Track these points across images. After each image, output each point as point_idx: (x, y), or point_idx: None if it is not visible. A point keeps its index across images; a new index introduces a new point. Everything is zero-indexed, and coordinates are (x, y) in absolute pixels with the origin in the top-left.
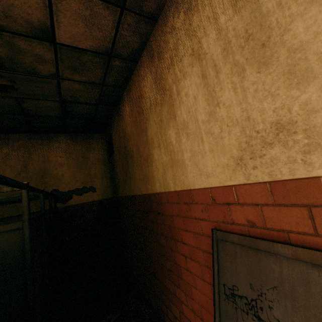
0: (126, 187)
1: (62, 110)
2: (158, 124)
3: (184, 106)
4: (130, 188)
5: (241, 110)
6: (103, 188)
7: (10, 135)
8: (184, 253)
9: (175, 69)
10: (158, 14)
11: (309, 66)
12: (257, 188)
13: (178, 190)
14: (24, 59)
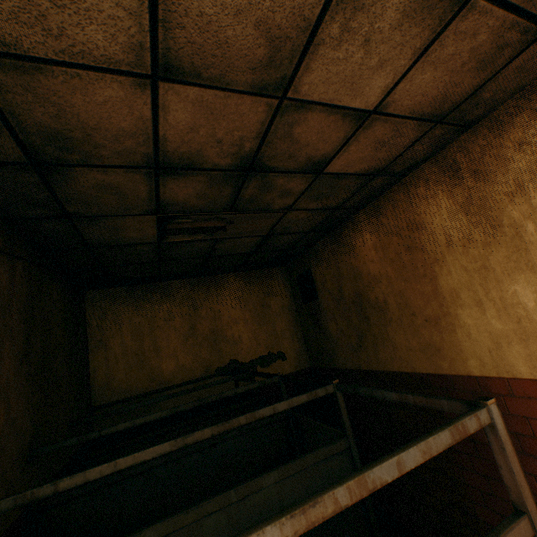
0: (360, 356)
1: (258, 245)
2: (476, 272)
3: None
4: (373, 359)
5: None
6: (296, 353)
7: (169, 282)
8: None
9: (531, 199)
10: (480, 119)
11: None
12: None
13: None
14: (268, 196)
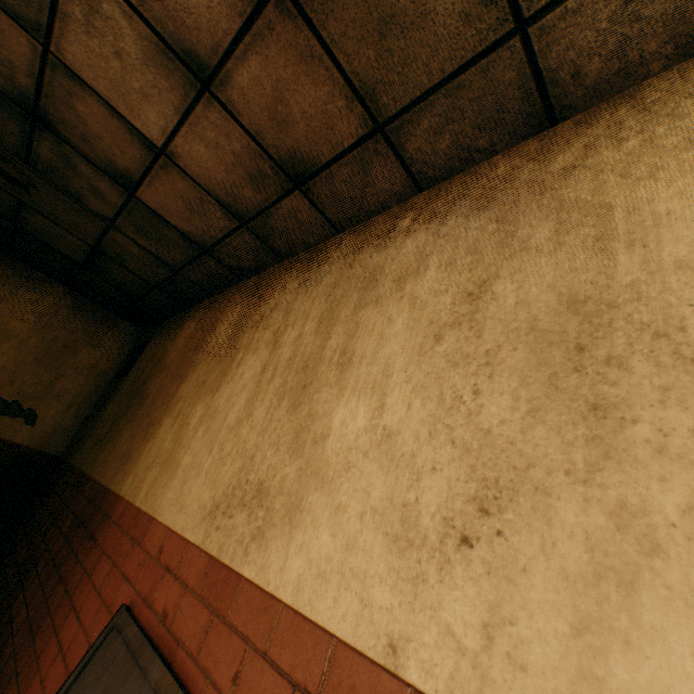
0: (93, 452)
1: (89, 258)
2: (199, 385)
3: (232, 387)
4: (95, 459)
5: (256, 442)
6: (56, 427)
7: None
8: (64, 641)
9: (257, 332)
10: (288, 255)
11: (306, 440)
12: (202, 561)
13: (142, 510)
14: (75, 179)
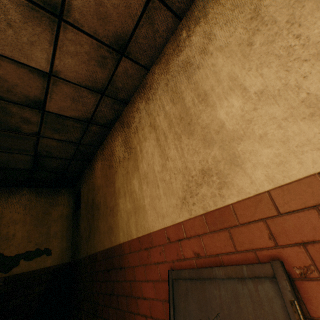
0: (89, 244)
1: (34, 163)
2: (125, 175)
3: (145, 160)
4: (92, 245)
5: (181, 162)
6: (61, 250)
7: None
8: (145, 312)
9: (139, 134)
10: (129, 100)
11: (212, 136)
12: (197, 221)
13: (140, 236)
14: (12, 119)
